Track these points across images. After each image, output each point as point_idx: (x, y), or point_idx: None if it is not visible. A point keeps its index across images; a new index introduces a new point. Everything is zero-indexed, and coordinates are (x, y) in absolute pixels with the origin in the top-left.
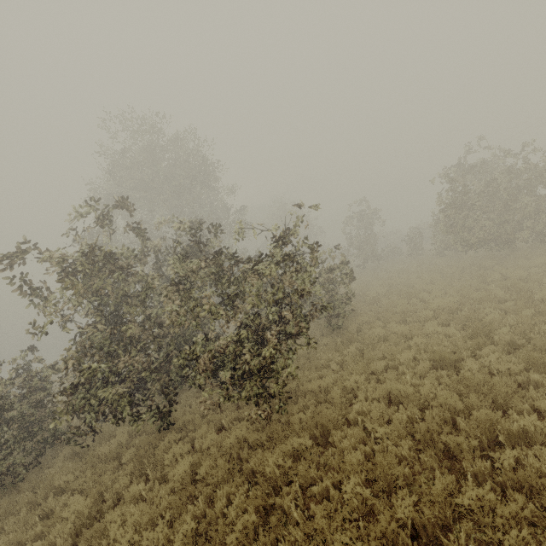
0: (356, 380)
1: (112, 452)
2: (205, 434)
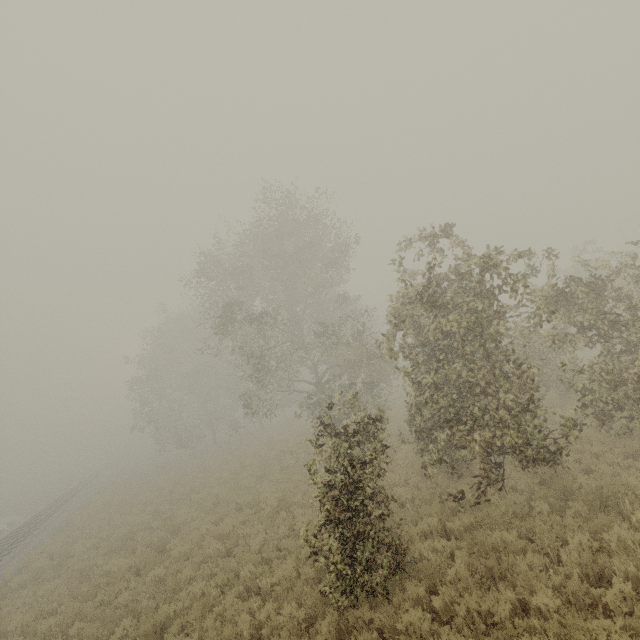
0: None
1: (517, 507)
2: (620, 471)
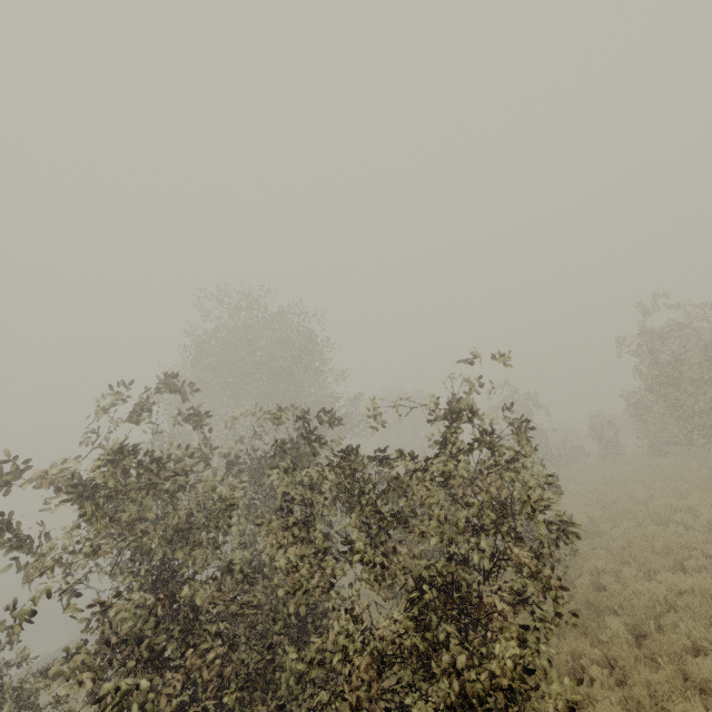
0: None
1: None
2: None
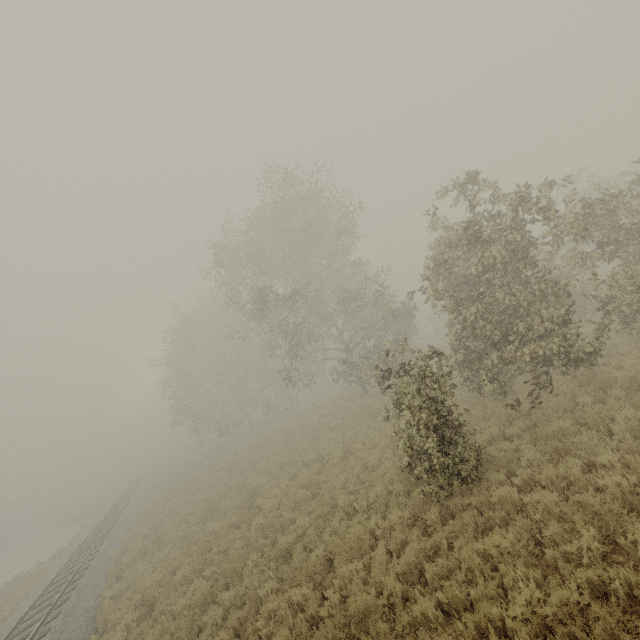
0: None
1: (565, 404)
2: None
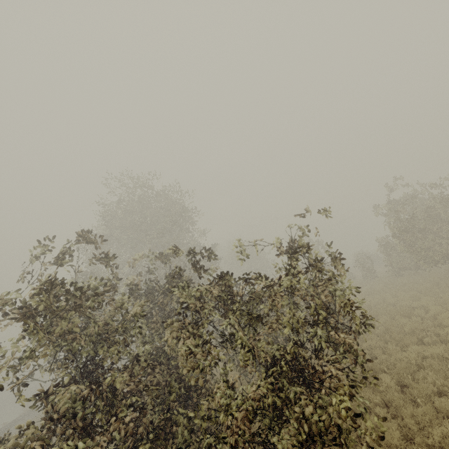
0: (444, 434)
1: None
2: None
